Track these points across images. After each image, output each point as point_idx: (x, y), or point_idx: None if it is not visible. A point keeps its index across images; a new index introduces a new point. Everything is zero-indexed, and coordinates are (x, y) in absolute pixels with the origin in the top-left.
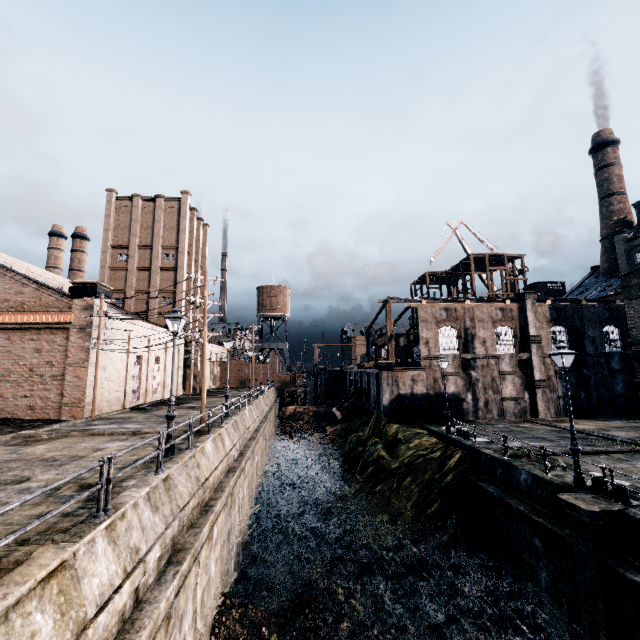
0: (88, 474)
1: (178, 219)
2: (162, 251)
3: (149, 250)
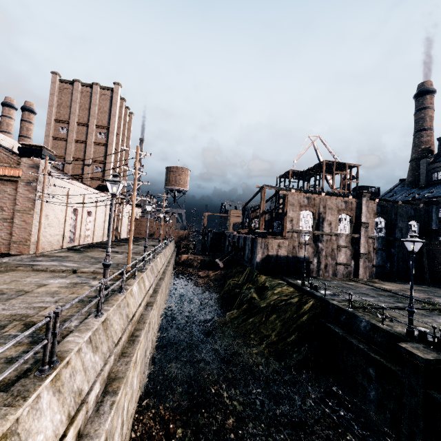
0: (33, 311)
1: (110, 105)
2: (96, 129)
3: (85, 127)
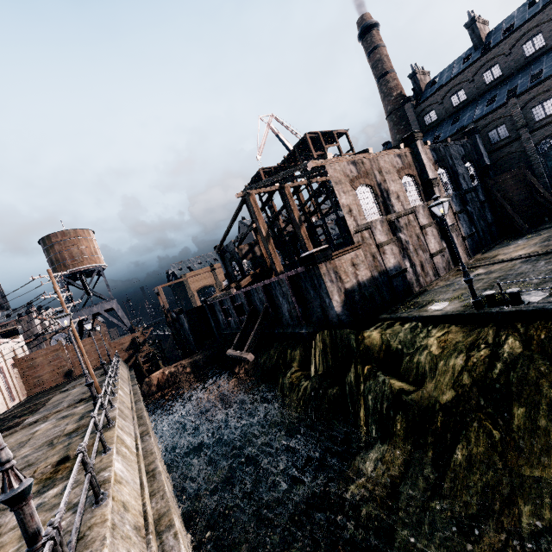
0: None
1: None
2: None
3: None
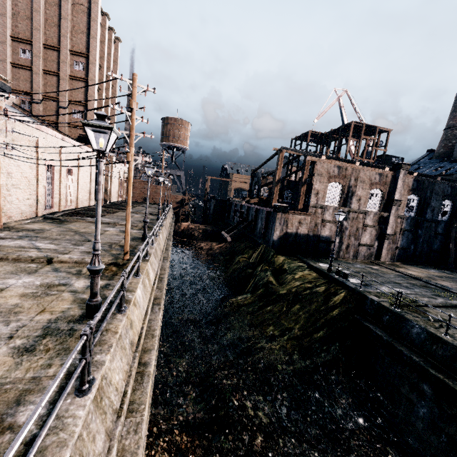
0: None
1: (88, 21)
2: (71, 56)
3: (56, 52)
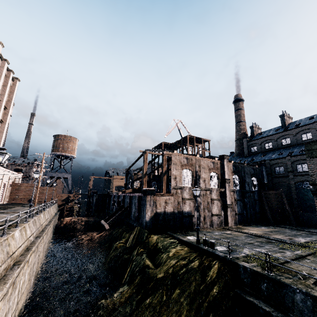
0: None
1: None
2: None
3: None
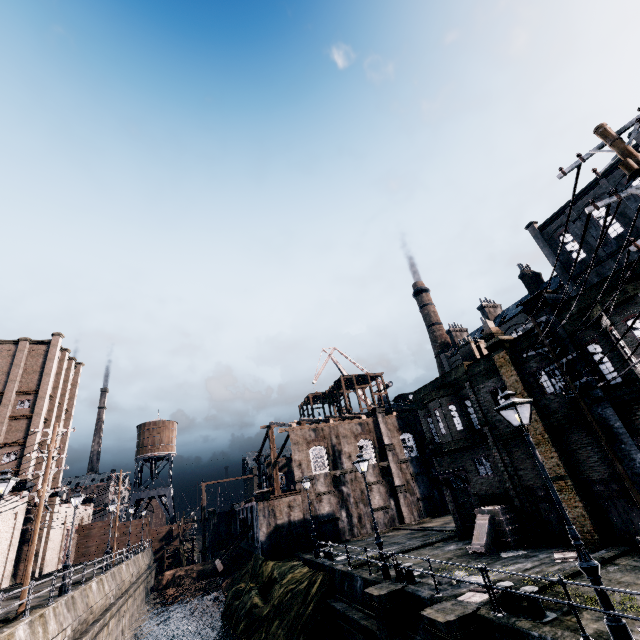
0: None
1: (44, 361)
2: (16, 397)
3: None
